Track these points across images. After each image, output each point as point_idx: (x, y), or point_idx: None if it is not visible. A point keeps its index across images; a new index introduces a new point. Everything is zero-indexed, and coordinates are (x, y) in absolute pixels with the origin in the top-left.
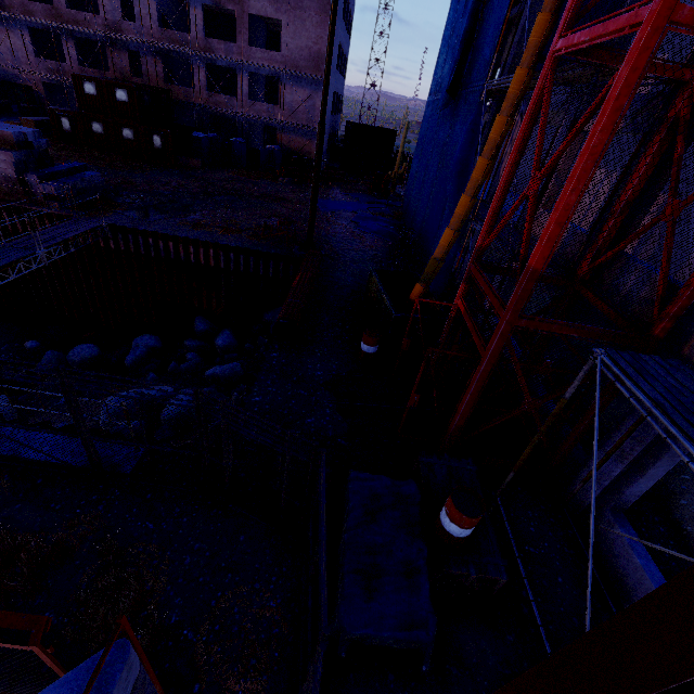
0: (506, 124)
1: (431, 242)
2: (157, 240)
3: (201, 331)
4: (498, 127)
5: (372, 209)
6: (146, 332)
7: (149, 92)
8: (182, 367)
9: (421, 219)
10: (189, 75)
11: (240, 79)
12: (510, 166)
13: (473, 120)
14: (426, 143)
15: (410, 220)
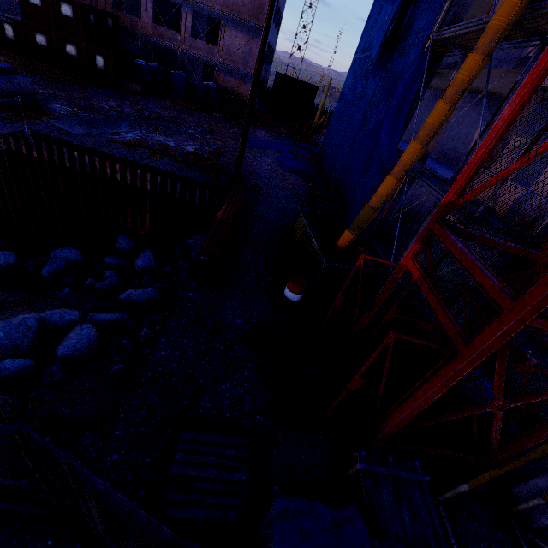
0: (480, 64)
1: (351, 187)
2: (83, 153)
3: (122, 249)
4: (469, 66)
5: (294, 151)
6: (69, 244)
7: (94, 12)
8: (97, 286)
9: (340, 165)
10: (137, 6)
11: (184, 16)
12: (517, 104)
13: (414, 70)
14: (350, 96)
15: (328, 165)
